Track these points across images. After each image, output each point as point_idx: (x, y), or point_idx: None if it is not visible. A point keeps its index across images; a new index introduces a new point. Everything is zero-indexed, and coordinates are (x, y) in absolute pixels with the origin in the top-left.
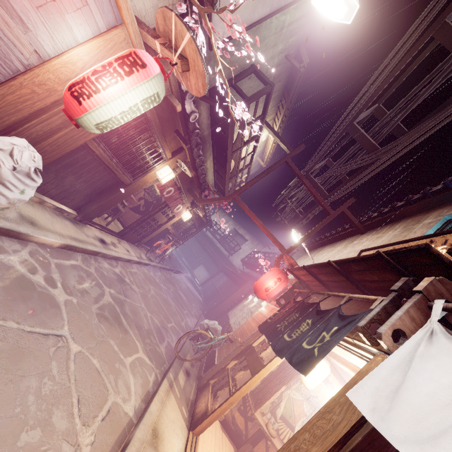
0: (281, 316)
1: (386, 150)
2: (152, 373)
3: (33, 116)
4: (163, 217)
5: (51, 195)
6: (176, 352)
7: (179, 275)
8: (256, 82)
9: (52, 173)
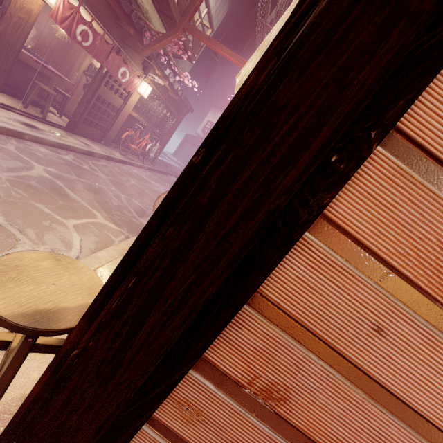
0: None
1: None
2: (121, 236)
3: None
4: (114, 97)
5: None
6: None
7: None
8: None
9: None
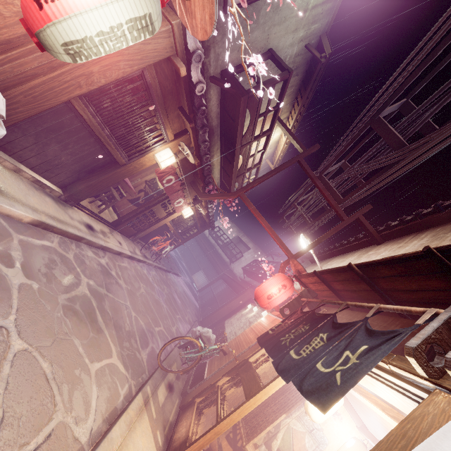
0: (285, 328)
1: (417, 146)
2: (126, 384)
3: (0, 51)
4: (162, 211)
5: (30, 164)
6: (159, 360)
7: (176, 278)
8: (272, 71)
9: (31, 136)
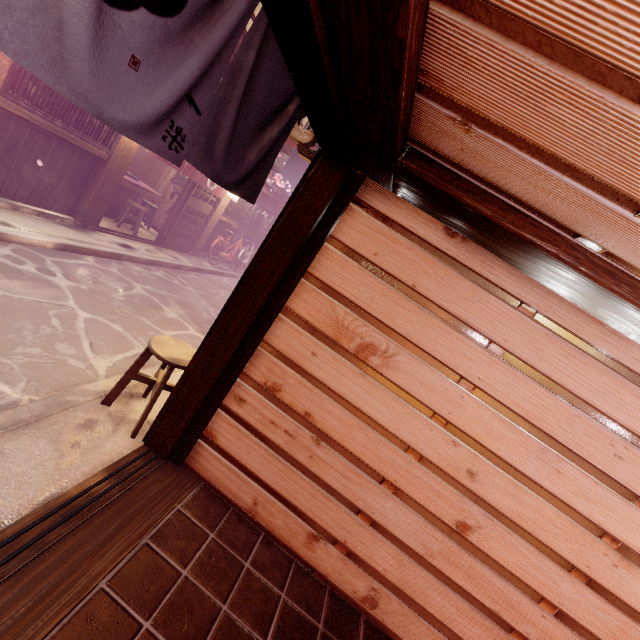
0: None
1: None
2: None
3: None
4: (203, 205)
5: (23, 199)
6: None
7: None
8: None
9: None
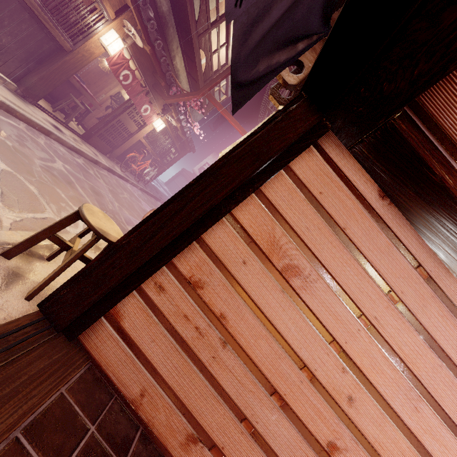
0: None
1: None
2: None
3: None
4: (132, 123)
5: None
6: None
7: None
8: None
9: None
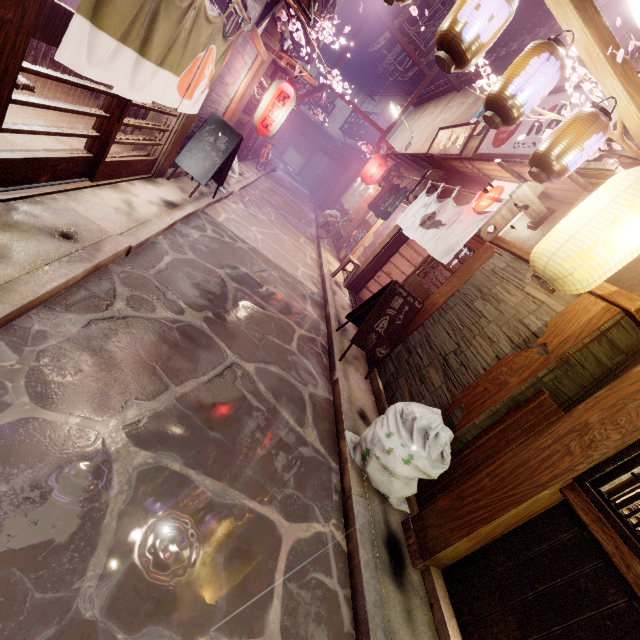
0: (381, 196)
1: None
2: (313, 246)
3: None
4: None
5: None
6: (318, 235)
7: (278, 173)
8: None
9: None
